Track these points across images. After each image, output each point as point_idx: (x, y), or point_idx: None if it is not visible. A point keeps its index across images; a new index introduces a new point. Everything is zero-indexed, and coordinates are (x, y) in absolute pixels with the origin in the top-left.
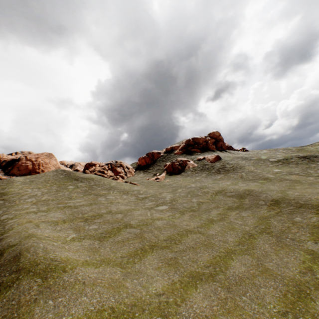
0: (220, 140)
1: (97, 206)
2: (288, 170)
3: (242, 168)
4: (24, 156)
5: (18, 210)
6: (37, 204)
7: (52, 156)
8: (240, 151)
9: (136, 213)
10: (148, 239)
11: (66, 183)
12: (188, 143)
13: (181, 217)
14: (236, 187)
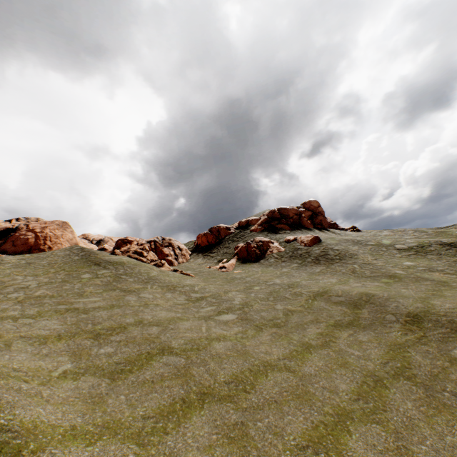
0: (319, 213)
1: (121, 311)
2: (426, 264)
3: (354, 257)
4: (25, 224)
5: None
6: (24, 303)
7: (67, 226)
8: (350, 231)
9: (184, 325)
10: (197, 378)
11: (80, 269)
12: (272, 215)
13: (256, 335)
14: (345, 287)
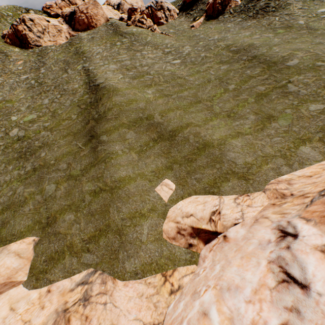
0: None
1: (134, 61)
2: None
3: (287, 7)
4: (76, 7)
5: (94, 64)
6: (102, 60)
7: (97, 4)
8: None
9: (156, 66)
10: (155, 81)
11: (114, 40)
12: None
13: (183, 69)
14: (246, 40)
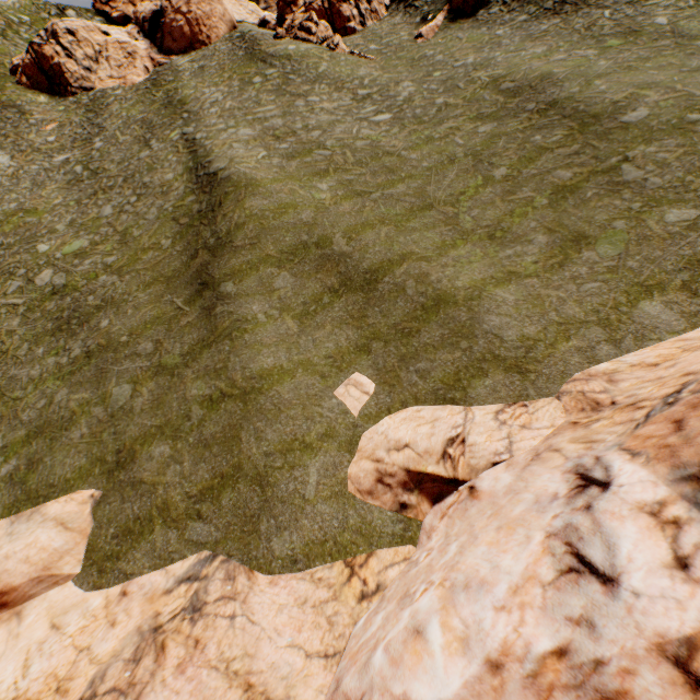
0: None
1: (292, 119)
2: None
3: None
4: (166, 0)
5: (207, 127)
6: (223, 118)
7: None
8: None
9: (339, 129)
10: (336, 163)
11: (249, 72)
12: None
13: (397, 134)
14: (536, 65)
